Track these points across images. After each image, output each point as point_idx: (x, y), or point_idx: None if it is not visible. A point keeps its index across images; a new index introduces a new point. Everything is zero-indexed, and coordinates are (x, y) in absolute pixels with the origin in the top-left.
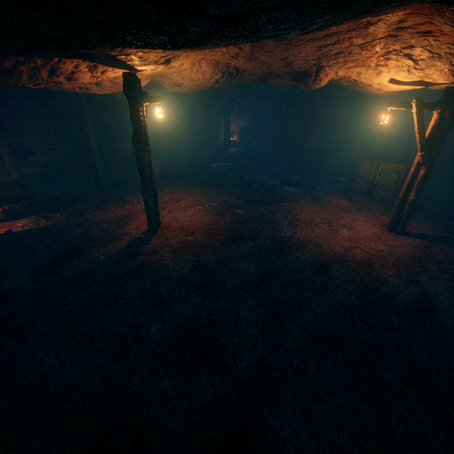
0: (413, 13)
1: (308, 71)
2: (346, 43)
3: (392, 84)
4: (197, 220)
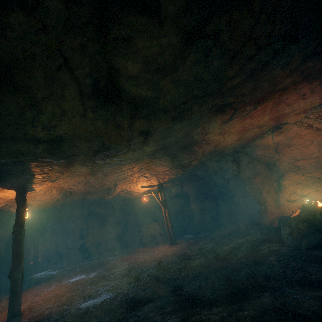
0: (144, 164)
1: (110, 187)
2: (126, 174)
3: (142, 188)
4: (59, 290)
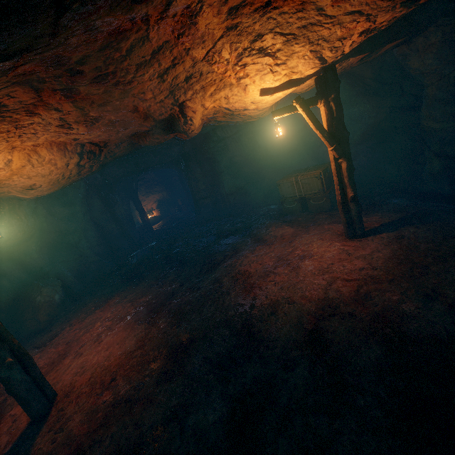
0: None
1: (172, 115)
2: (188, 61)
3: (265, 97)
4: (117, 351)
